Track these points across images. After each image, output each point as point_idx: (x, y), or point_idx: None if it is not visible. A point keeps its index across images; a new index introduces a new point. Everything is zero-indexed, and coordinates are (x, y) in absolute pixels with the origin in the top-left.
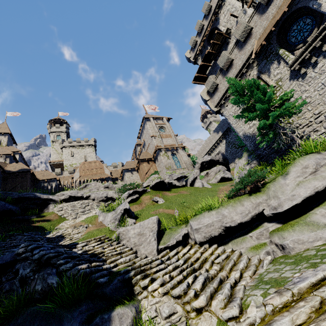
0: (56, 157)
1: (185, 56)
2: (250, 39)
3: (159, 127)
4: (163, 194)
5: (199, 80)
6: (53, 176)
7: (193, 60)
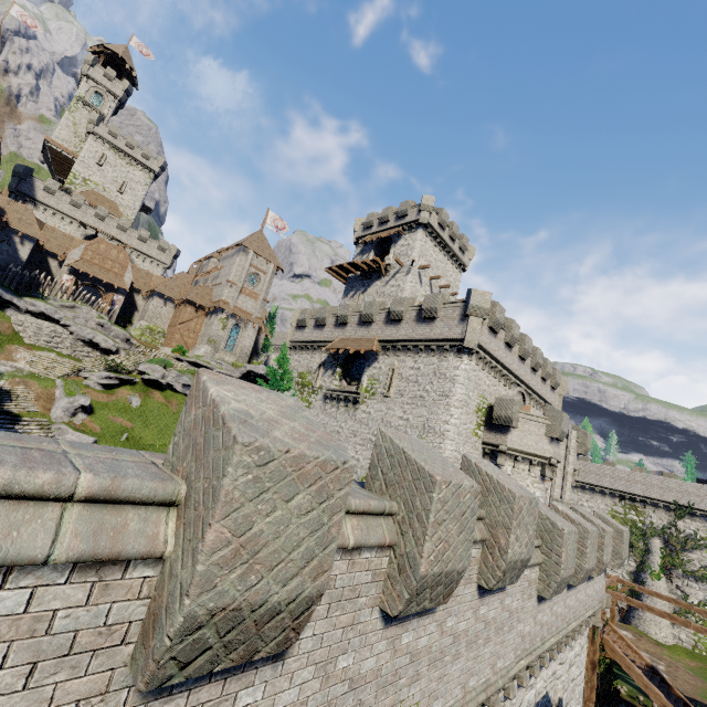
0: (67, 137)
1: (355, 221)
2: (342, 329)
3: (253, 274)
4: (148, 395)
5: (337, 273)
6: (36, 233)
7: (355, 240)
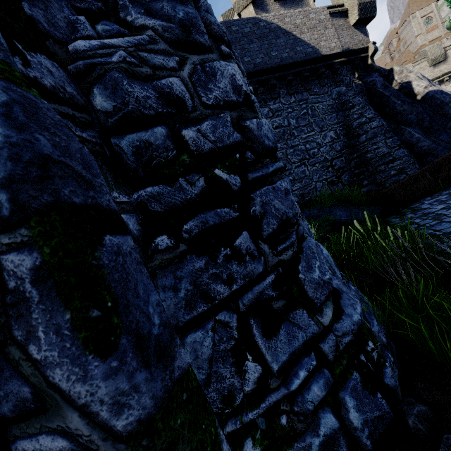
0: None
1: None
2: None
3: (425, 20)
4: None
5: None
6: None
7: None
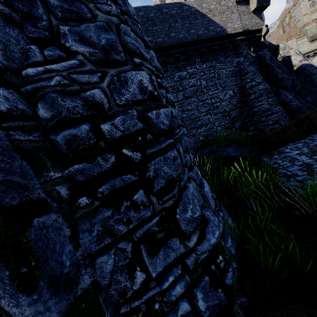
0: None
1: None
2: None
3: (311, 3)
4: None
5: None
6: None
7: None
